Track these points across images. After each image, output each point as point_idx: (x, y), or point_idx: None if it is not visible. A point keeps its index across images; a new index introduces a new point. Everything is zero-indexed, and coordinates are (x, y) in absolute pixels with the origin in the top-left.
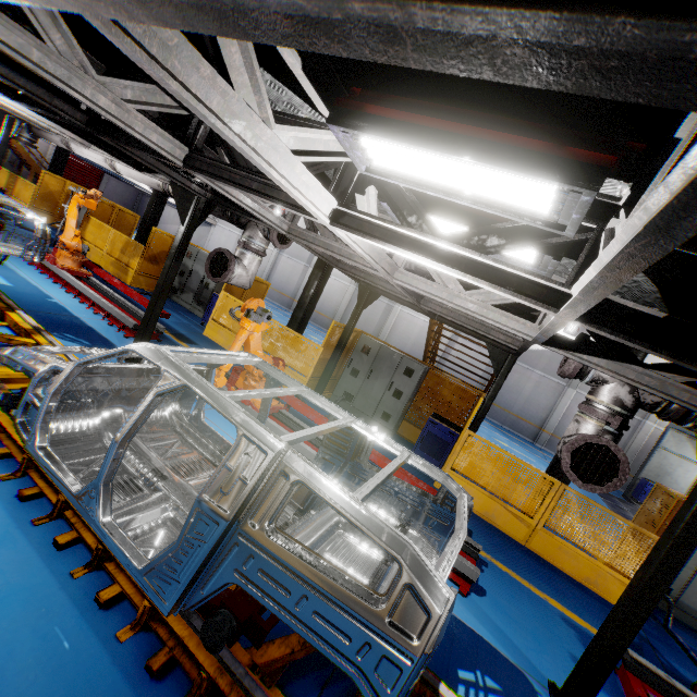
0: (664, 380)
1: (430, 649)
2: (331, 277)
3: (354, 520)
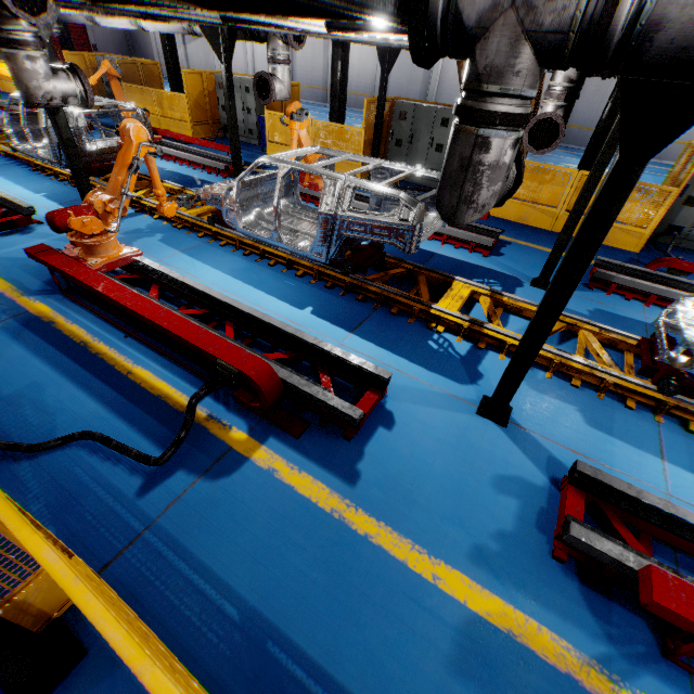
0: None
1: (416, 224)
2: None
3: (379, 191)
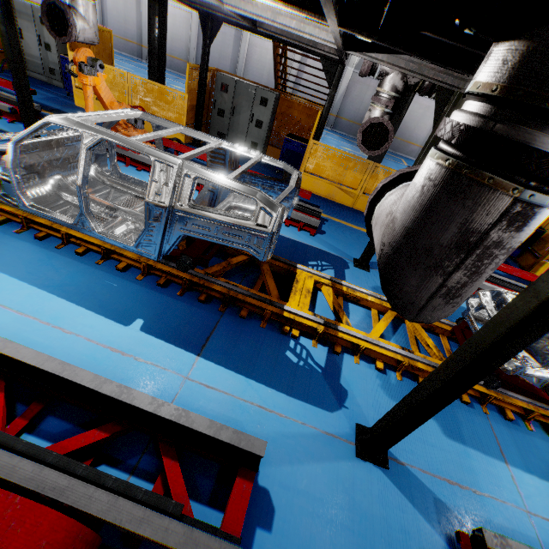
0: (422, 63)
1: (275, 230)
2: (170, 5)
3: (230, 187)
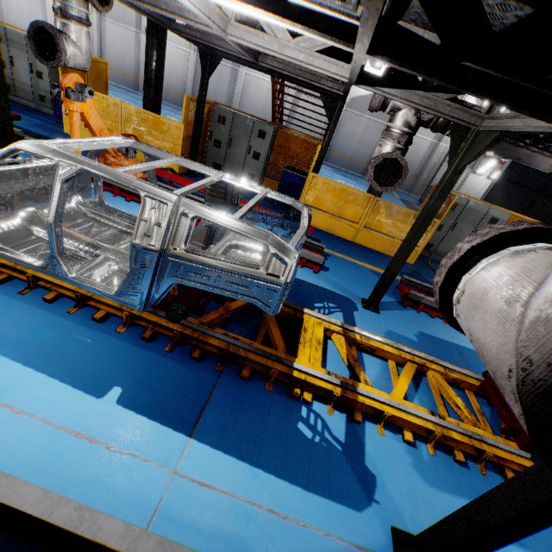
0: (437, 100)
1: (290, 280)
2: (168, 43)
3: (236, 229)
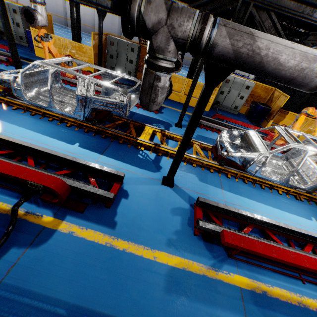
0: None
1: (128, 103)
2: None
3: (108, 86)
